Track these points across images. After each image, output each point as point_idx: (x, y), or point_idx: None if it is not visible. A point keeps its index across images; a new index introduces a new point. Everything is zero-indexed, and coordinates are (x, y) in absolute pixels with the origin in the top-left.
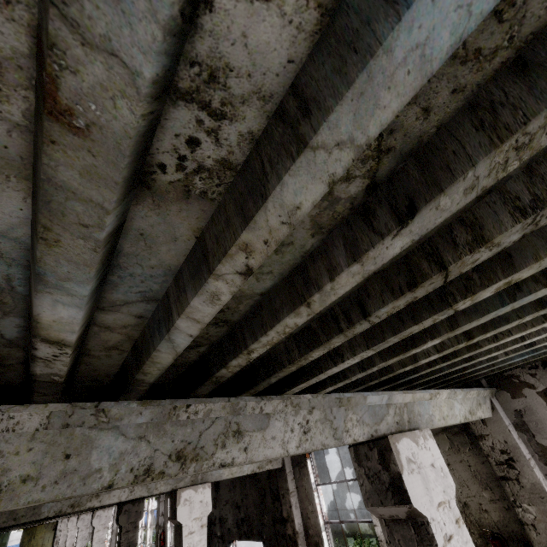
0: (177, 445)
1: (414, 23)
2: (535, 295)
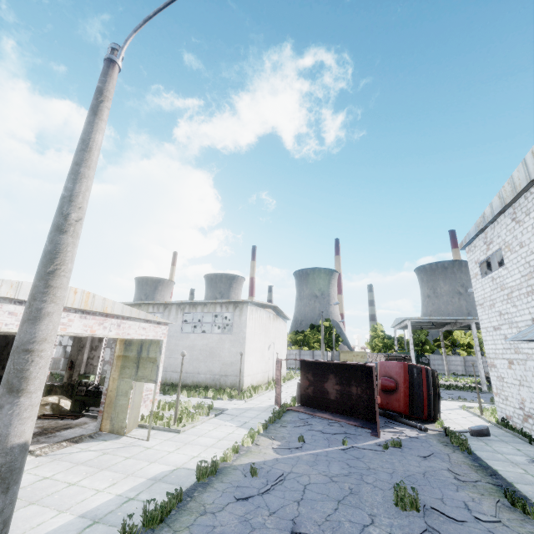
0: None
1: None
2: None
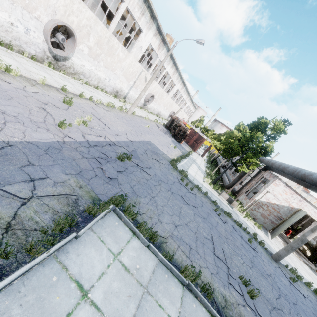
0: None
1: None
2: None
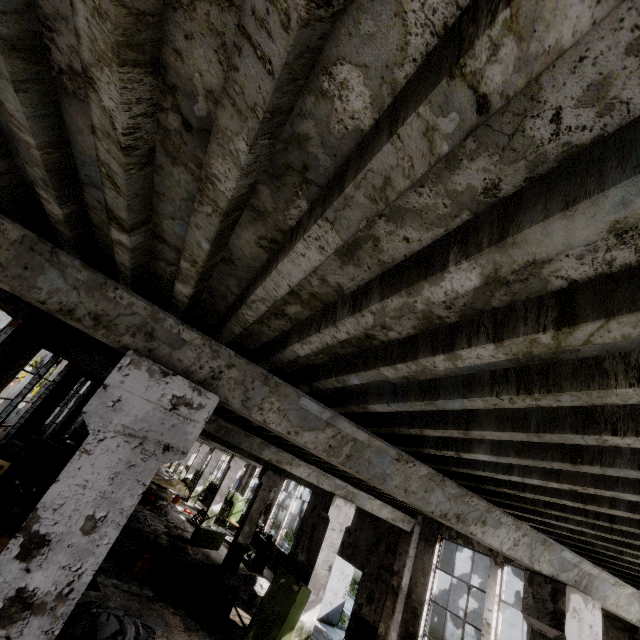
0: (459, 511)
1: None
2: None
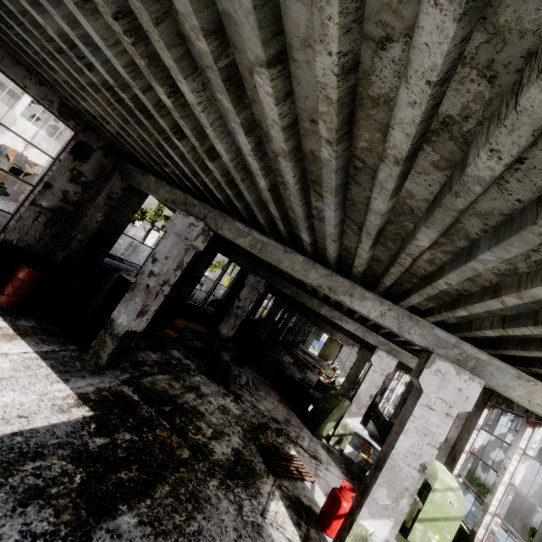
0: (330, 285)
1: (326, 214)
2: (491, 303)
